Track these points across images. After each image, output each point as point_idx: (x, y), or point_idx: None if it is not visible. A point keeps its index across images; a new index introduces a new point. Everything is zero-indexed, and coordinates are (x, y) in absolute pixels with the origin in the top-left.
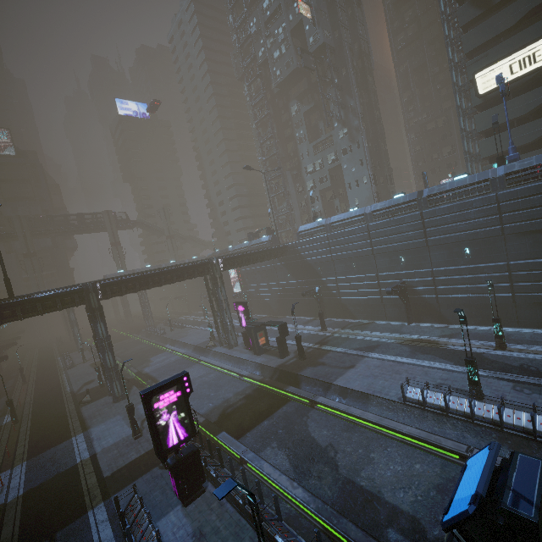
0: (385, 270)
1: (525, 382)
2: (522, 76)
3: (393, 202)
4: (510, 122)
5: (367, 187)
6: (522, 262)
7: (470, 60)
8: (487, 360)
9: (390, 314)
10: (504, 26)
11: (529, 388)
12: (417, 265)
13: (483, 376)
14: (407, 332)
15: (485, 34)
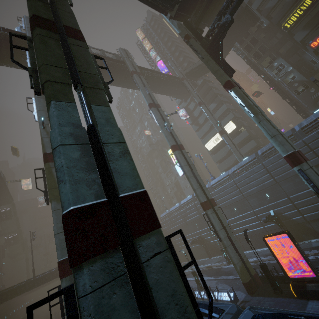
0: (193, 231)
1: (222, 279)
2: (218, 144)
3: (186, 200)
4: (224, 157)
5: (190, 188)
6: (230, 219)
7: (202, 140)
8: (220, 271)
9: (203, 254)
10: (206, 130)
11: (221, 281)
12: (202, 226)
13: (212, 279)
14: (206, 263)
15: (202, 132)
